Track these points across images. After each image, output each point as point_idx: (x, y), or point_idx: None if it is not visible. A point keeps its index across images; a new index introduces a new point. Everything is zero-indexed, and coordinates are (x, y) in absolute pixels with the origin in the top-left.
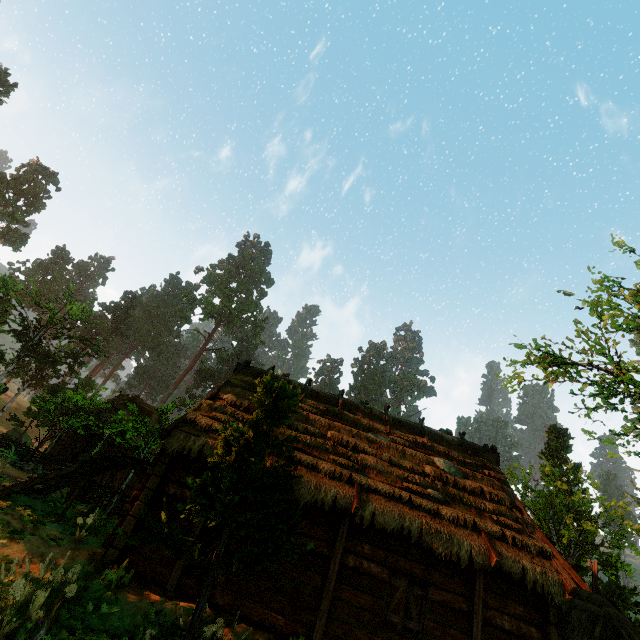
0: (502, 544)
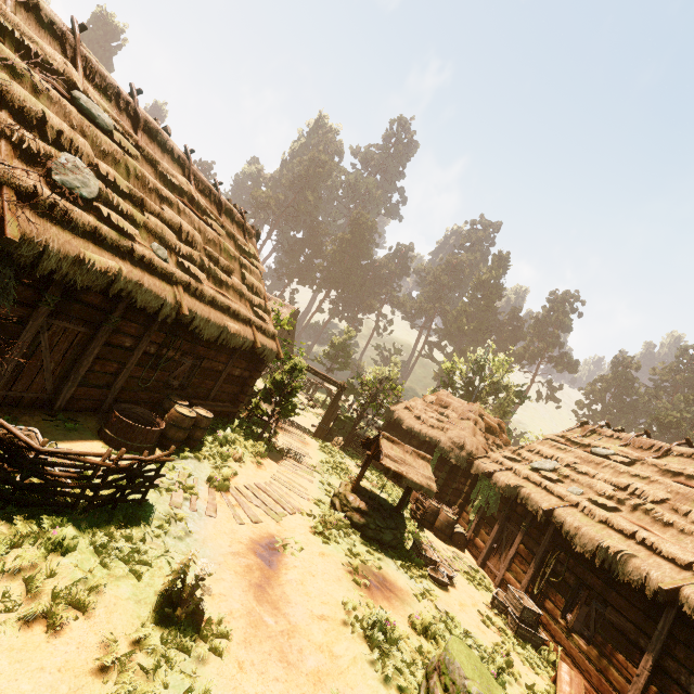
0: None
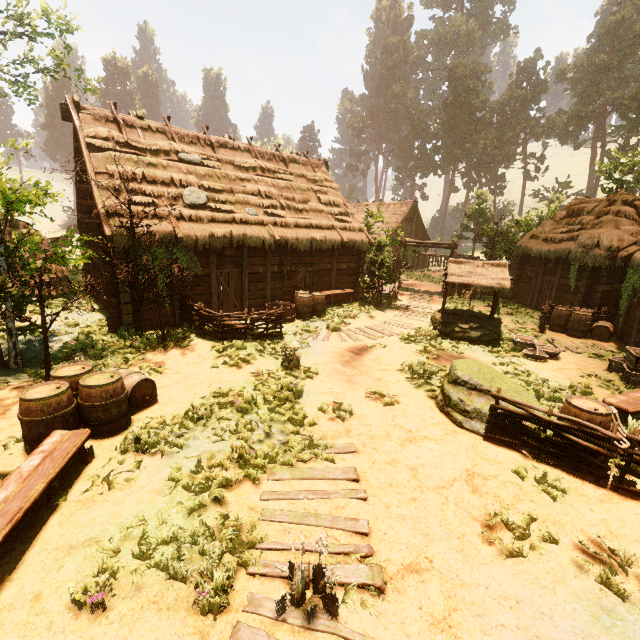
0: None
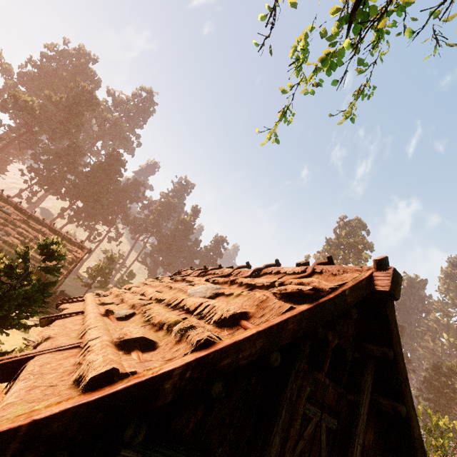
0: (65, 358)
